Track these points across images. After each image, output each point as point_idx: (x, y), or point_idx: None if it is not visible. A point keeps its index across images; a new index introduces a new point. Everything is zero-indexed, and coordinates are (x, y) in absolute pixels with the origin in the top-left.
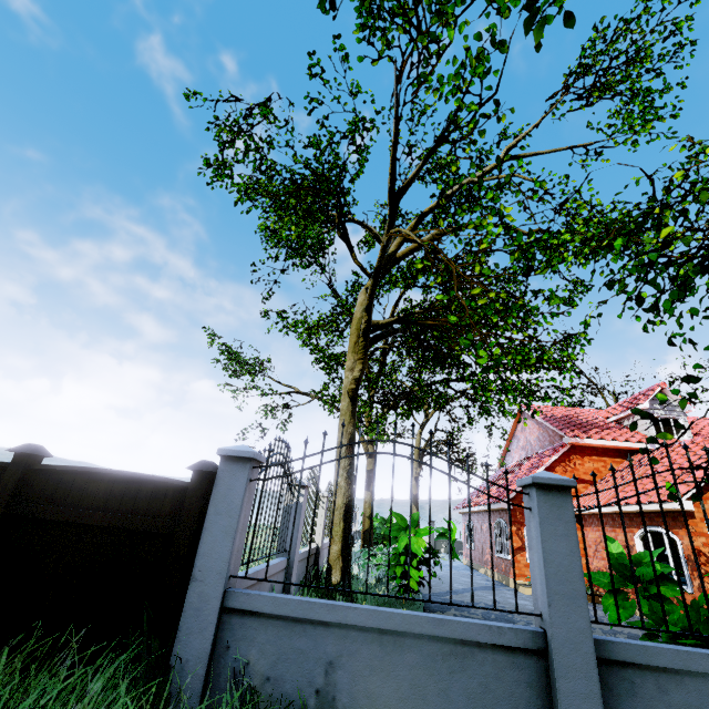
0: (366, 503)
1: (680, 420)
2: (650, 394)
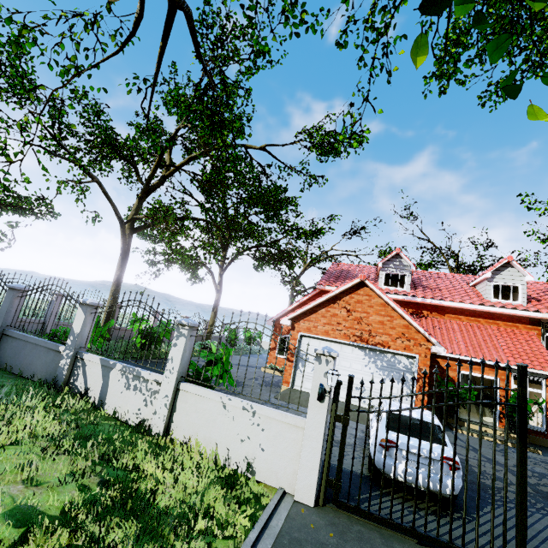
0: (210, 318)
1: (406, 276)
2: (386, 257)
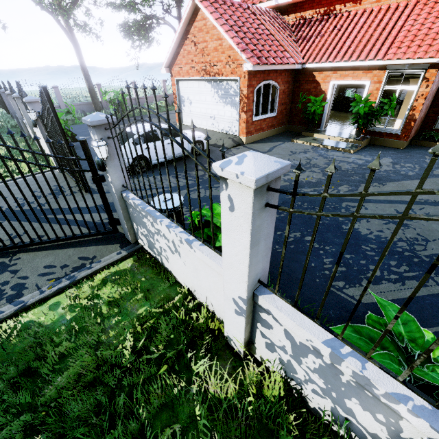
0: None
1: None
2: None
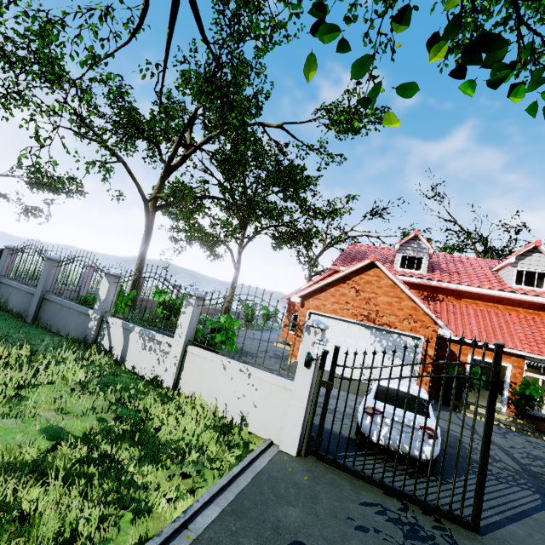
0: (229, 294)
1: (423, 259)
2: (404, 239)
